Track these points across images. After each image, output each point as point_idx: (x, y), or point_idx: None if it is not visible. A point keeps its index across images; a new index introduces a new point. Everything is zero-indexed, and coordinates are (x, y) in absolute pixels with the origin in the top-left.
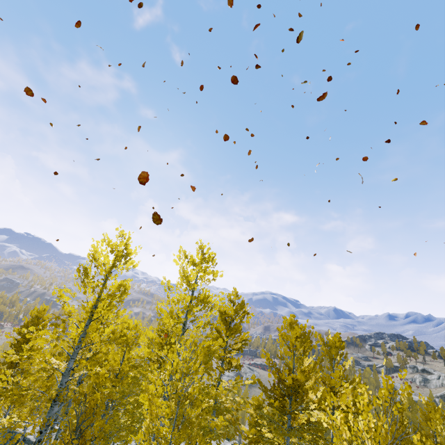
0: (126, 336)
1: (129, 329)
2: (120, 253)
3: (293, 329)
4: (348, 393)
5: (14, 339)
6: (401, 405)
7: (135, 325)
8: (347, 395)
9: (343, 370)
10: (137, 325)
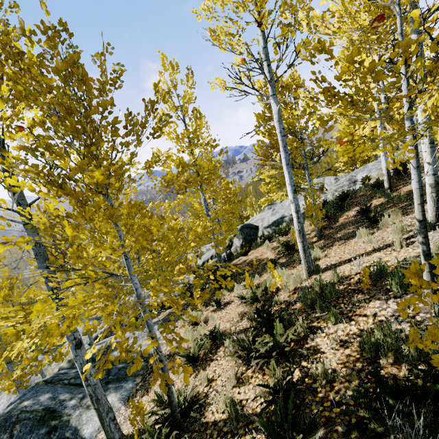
0: None
1: None
2: None
3: None
4: None
5: None
6: None
7: None
8: None
9: None
10: None
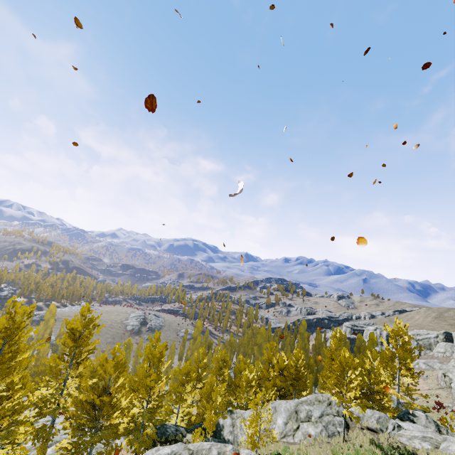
0: None
1: None
2: None
3: (109, 363)
4: (163, 385)
5: None
6: (227, 363)
7: None
8: (162, 386)
9: (159, 373)
10: None
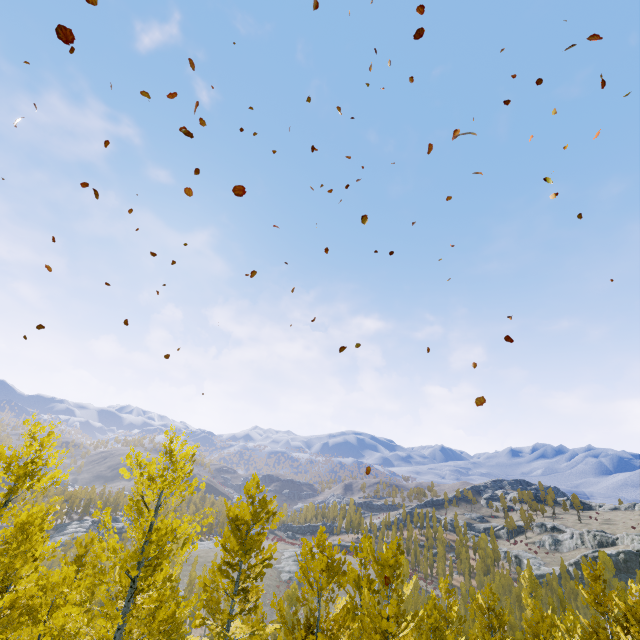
0: (40, 605)
1: (47, 590)
2: (22, 470)
3: (316, 559)
4: (410, 635)
5: None
6: (502, 615)
7: (63, 578)
8: (408, 637)
9: (400, 602)
10: (66, 578)
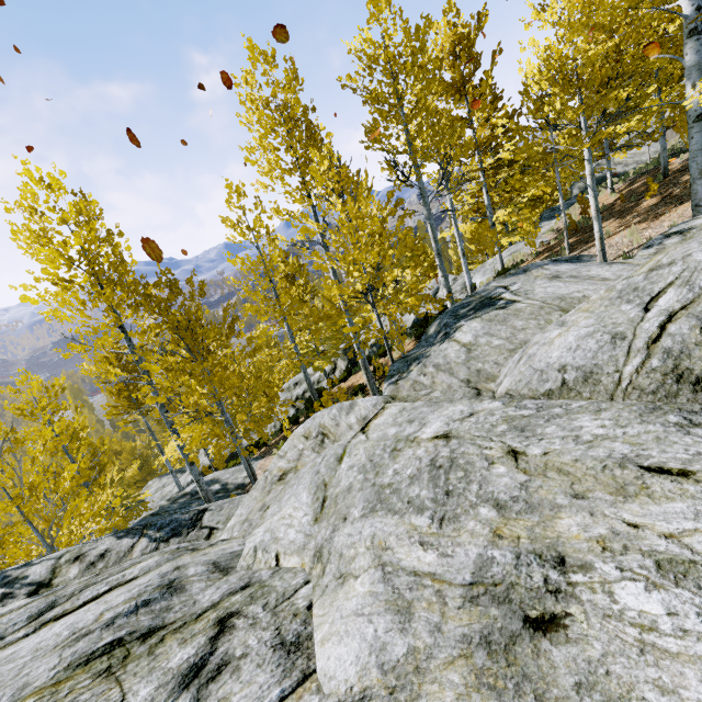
0: None
1: None
2: None
3: None
4: None
5: (61, 297)
6: None
7: None
8: None
9: None
10: None
